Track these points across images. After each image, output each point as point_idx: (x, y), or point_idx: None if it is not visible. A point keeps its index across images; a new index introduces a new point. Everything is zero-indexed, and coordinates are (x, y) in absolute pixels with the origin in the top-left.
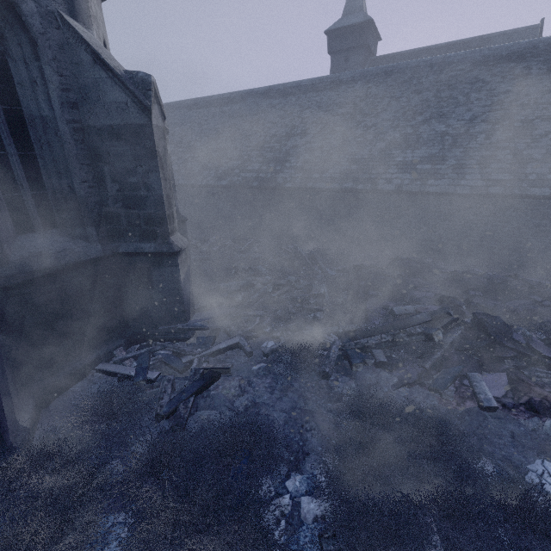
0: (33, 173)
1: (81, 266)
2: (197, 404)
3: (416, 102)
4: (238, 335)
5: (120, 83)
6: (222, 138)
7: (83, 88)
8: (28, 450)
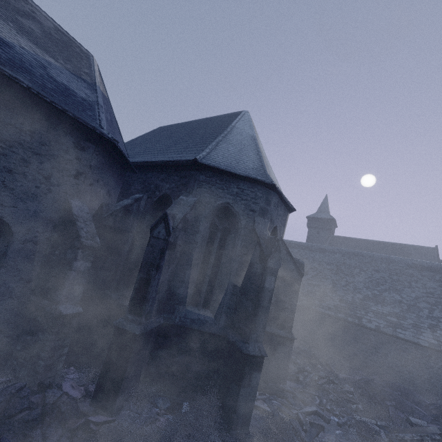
0: None
1: None
2: None
3: (377, 277)
4: (314, 405)
5: (294, 262)
6: None
7: None
8: (259, 436)
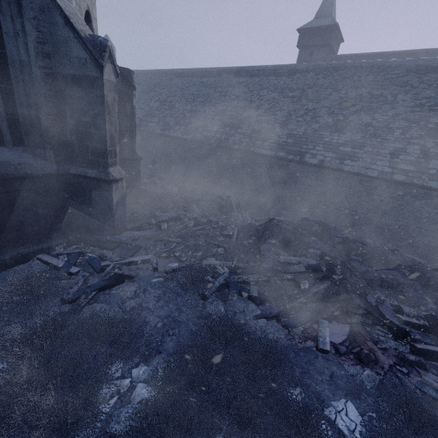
0: (9, 102)
1: (36, 178)
2: (97, 297)
3: (352, 96)
4: (152, 253)
5: (83, 43)
6: (196, 102)
7: (56, 43)
8: None
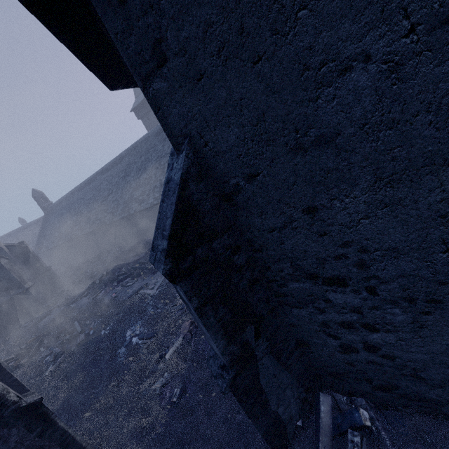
0: None
1: (4, 303)
2: (37, 325)
3: (140, 164)
4: (59, 302)
5: None
6: (90, 204)
7: None
8: None
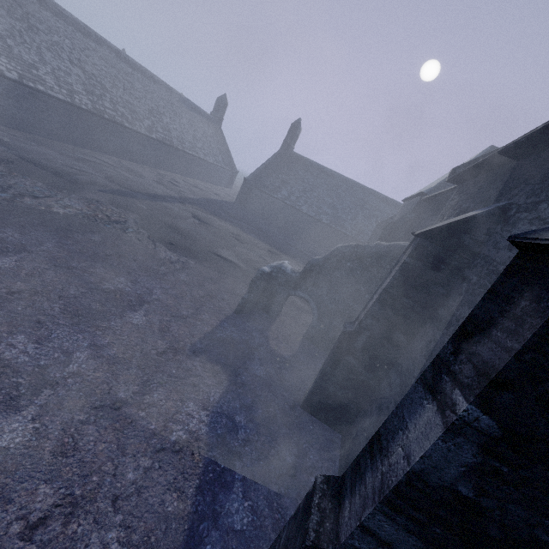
0: None
1: None
2: None
3: None
4: None
5: None
6: None
7: None
8: None
